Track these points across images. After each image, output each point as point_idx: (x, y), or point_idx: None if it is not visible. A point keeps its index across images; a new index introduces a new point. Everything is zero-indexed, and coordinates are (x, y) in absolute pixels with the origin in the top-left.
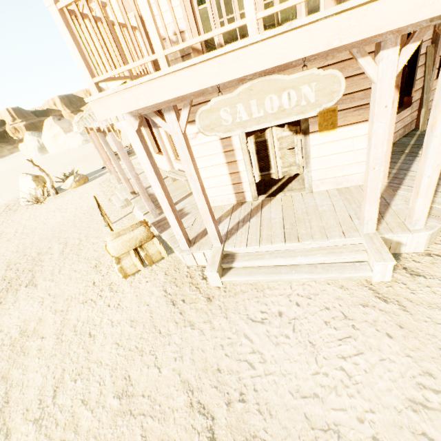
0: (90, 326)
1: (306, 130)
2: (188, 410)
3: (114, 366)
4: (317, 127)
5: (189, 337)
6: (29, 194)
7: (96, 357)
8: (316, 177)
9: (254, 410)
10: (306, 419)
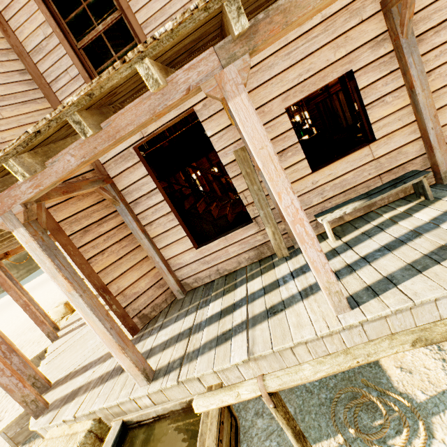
0: None
1: None
2: None
3: None
4: None
5: None
6: None
7: None
8: None
9: None
10: None
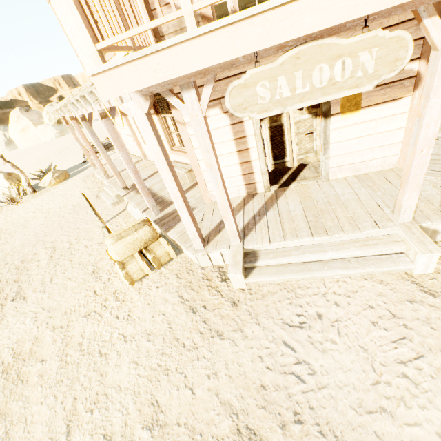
0: (99, 343)
1: (327, 112)
2: (236, 438)
3: (136, 390)
4: (339, 108)
5: (220, 349)
6: (2, 194)
7: (113, 381)
8: (334, 164)
9: (315, 432)
10: (379, 439)
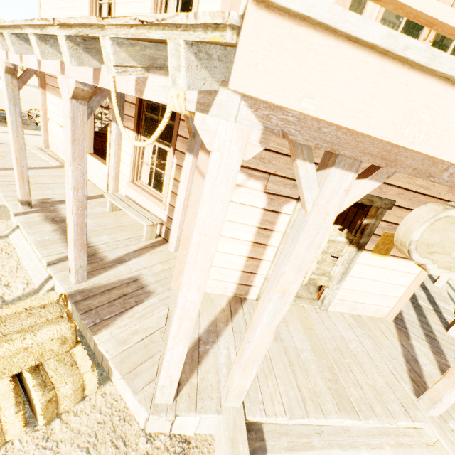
0: None
1: (362, 245)
2: None
3: None
4: (373, 246)
5: None
6: None
7: None
8: (340, 296)
9: None
10: None
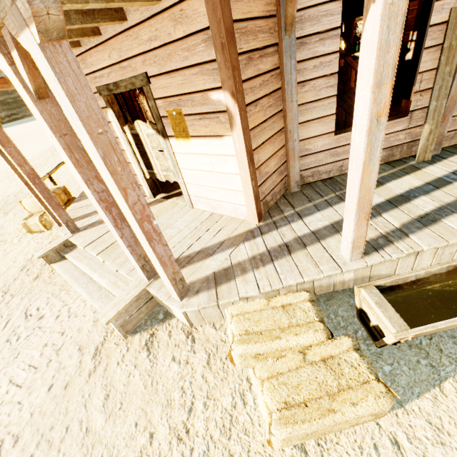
0: None
1: (163, 132)
2: None
3: None
4: (172, 131)
5: None
6: None
7: None
8: (192, 192)
9: None
10: None
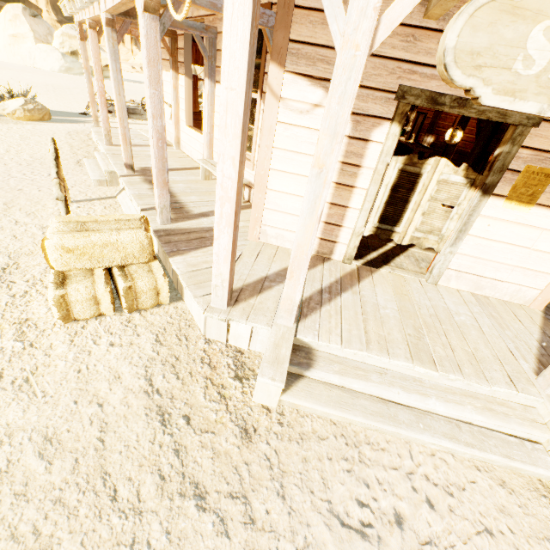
0: None
1: (490, 187)
2: None
3: None
4: (508, 189)
5: (190, 533)
6: None
7: None
8: (456, 265)
9: None
10: None
